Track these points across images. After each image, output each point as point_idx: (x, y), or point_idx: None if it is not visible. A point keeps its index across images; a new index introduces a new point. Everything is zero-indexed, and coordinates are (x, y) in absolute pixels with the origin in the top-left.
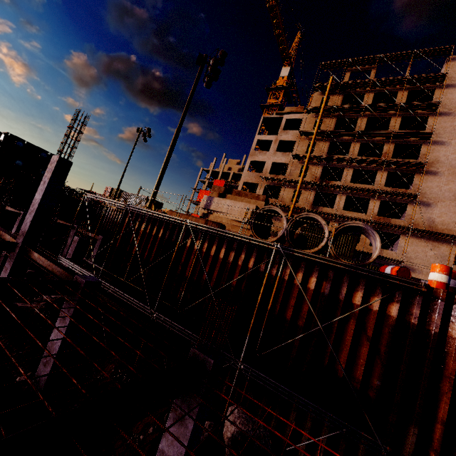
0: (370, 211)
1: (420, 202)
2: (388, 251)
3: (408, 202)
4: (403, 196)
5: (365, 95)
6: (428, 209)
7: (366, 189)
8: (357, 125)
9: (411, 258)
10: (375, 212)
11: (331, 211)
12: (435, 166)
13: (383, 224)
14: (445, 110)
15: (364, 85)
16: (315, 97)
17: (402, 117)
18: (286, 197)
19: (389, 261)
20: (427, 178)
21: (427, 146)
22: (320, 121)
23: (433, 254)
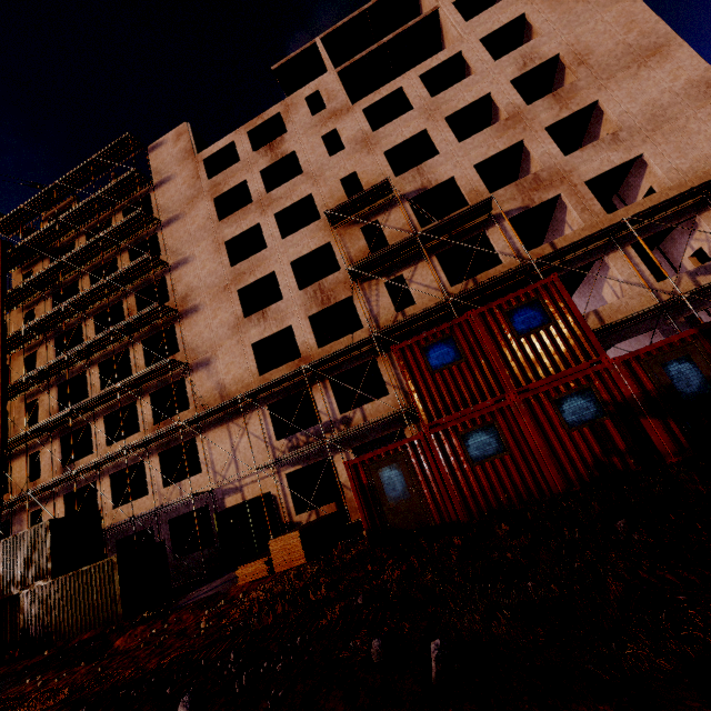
0: (144, 423)
1: (197, 365)
2: (191, 478)
3: (182, 375)
4: (166, 370)
5: (75, 243)
6: (210, 369)
7: (110, 393)
8: (80, 291)
9: (222, 471)
10: (151, 420)
11: (92, 459)
12: (192, 298)
13: (157, 438)
14: (171, 215)
15: (61, 230)
16: (14, 279)
17: (132, 251)
18: (19, 480)
19: (199, 497)
20: (190, 322)
21: (171, 275)
22: (5, 318)
23: (246, 440)
